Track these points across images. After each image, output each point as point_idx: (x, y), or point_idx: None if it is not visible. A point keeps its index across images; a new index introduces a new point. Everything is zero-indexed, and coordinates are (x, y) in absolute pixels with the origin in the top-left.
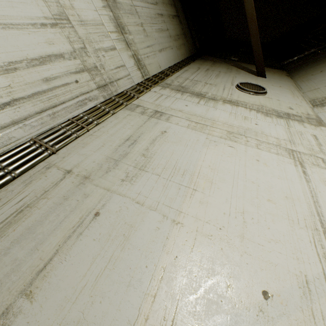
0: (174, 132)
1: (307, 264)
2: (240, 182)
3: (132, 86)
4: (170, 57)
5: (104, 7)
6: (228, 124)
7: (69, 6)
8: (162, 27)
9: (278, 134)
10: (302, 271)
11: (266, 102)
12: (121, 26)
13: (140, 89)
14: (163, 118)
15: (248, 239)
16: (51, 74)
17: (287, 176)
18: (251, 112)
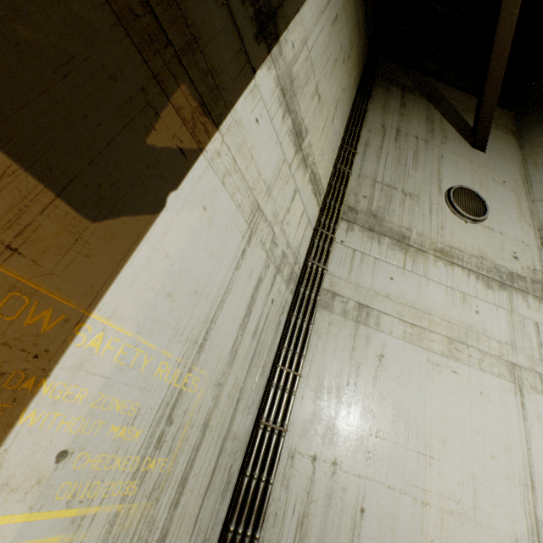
0: (392, 355)
1: (517, 523)
2: (467, 436)
3: (314, 243)
4: (342, 114)
5: (283, 118)
6: (446, 320)
7: (256, 178)
8: (335, 53)
9: (500, 332)
10: (514, 531)
11: (486, 243)
12: (299, 132)
13: (325, 249)
14: (372, 323)
15: (478, 508)
16: (256, 320)
17: (507, 415)
18: (470, 279)
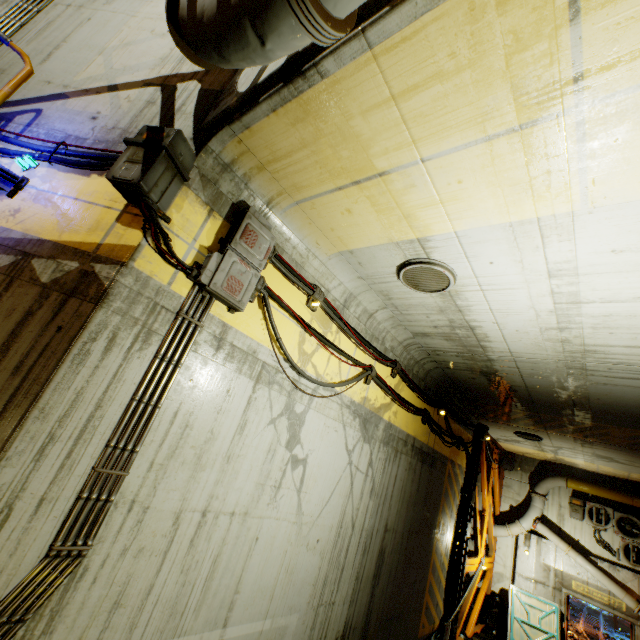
0: None
1: None
2: None
3: None
4: None
5: None
6: None
7: None
8: None
9: None
10: None
11: None
12: None
13: None
14: None
15: None
16: None
17: None
18: None
